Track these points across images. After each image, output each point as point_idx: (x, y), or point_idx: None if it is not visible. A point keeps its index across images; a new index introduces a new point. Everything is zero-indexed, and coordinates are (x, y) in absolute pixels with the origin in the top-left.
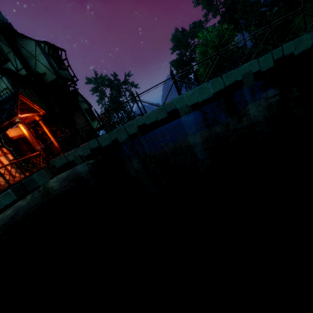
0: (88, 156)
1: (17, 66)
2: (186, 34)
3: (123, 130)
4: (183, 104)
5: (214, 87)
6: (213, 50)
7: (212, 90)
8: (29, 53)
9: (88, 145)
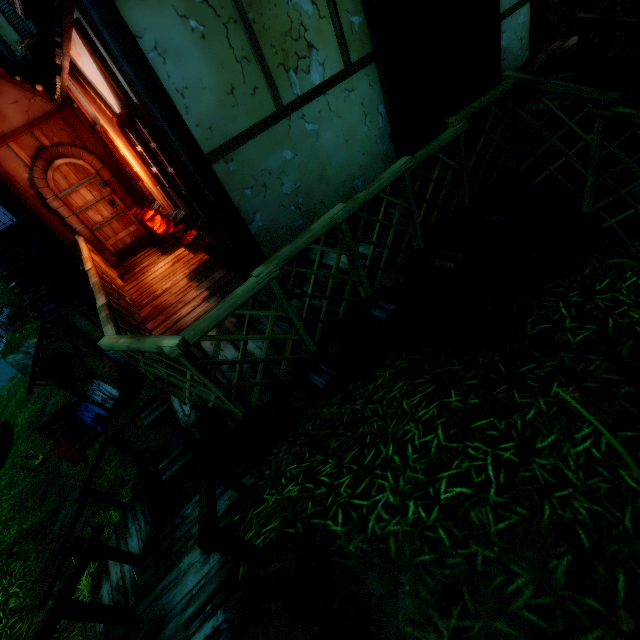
0: None
1: None
2: None
3: None
4: None
5: None
6: None
7: None
8: None
9: None
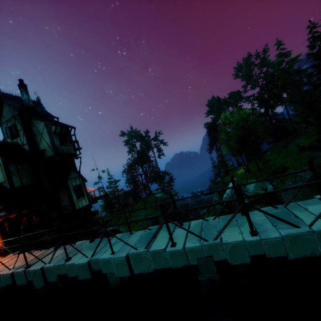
0: (5, 287)
1: (24, 141)
2: (221, 103)
3: (40, 274)
4: (111, 270)
5: (156, 261)
6: (236, 132)
7: (152, 264)
8: (38, 130)
9: (3, 277)
